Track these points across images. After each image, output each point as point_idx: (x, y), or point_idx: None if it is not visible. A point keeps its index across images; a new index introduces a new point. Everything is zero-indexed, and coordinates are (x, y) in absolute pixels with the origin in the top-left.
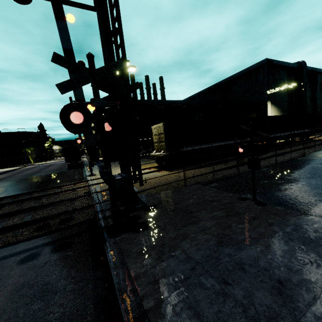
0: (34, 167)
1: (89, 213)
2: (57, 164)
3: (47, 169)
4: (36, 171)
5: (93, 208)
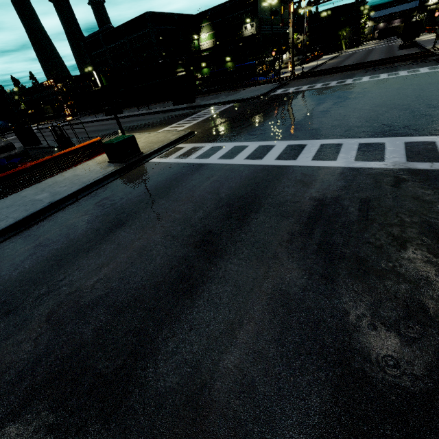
0: (355, 53)
1: (435, 58)
2: (378, 48)
3: (374, 52)
4: (366, 54)
5: (438, 56)
